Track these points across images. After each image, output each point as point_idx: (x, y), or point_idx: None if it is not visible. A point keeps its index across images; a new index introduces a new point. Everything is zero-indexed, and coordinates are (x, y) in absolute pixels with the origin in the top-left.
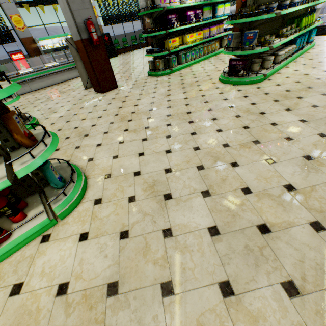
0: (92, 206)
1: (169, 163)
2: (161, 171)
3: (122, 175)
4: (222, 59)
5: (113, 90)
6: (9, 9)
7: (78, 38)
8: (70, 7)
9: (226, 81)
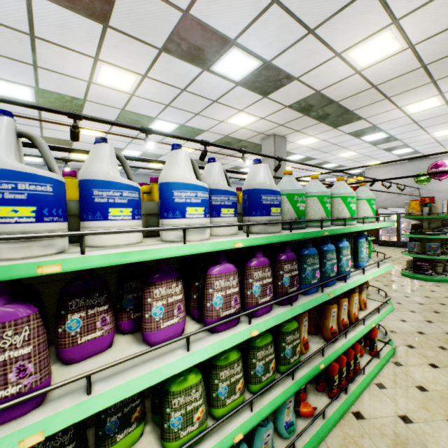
0: (409, 348)
1: (443, 329)
2: (443, 333)
3: (406, 332)
4: None
5: None
6: None
7: None
8: None
9: (415, 277)
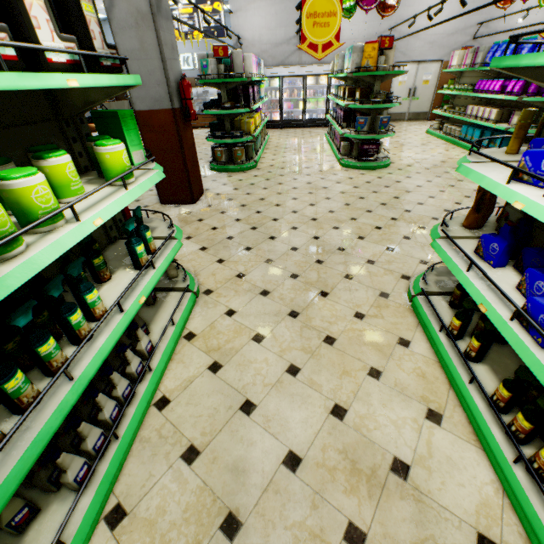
0: None
1: None
2: None
3: None
4: (288, 148)
5: (208, 197)
6: None
7: (160, 106)
8: (161, 52)
9: (363, 167)
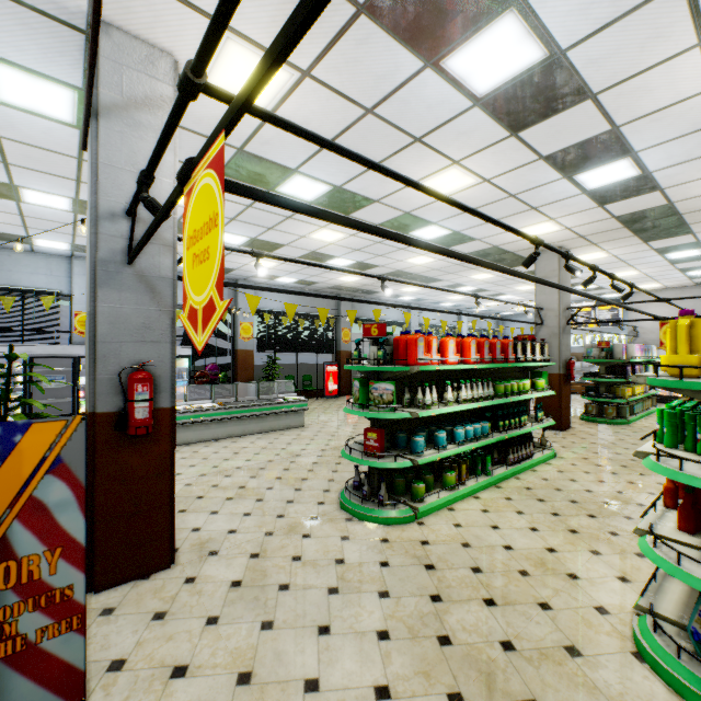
0: None
1: None
2: None
3: None
4: None
5: (572, 430)
6: (345, 323)
7: (552, 371)
8: (559, 348)
9: None
